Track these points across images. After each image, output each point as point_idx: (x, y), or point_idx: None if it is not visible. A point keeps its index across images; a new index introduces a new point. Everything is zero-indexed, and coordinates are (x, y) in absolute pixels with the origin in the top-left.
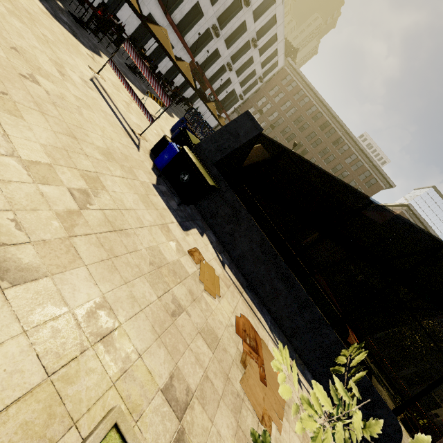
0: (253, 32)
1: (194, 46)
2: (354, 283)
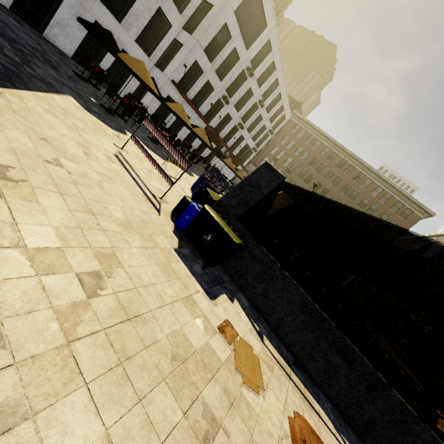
0: (259, 95)
1: (207, 114)
2: (420, 336)
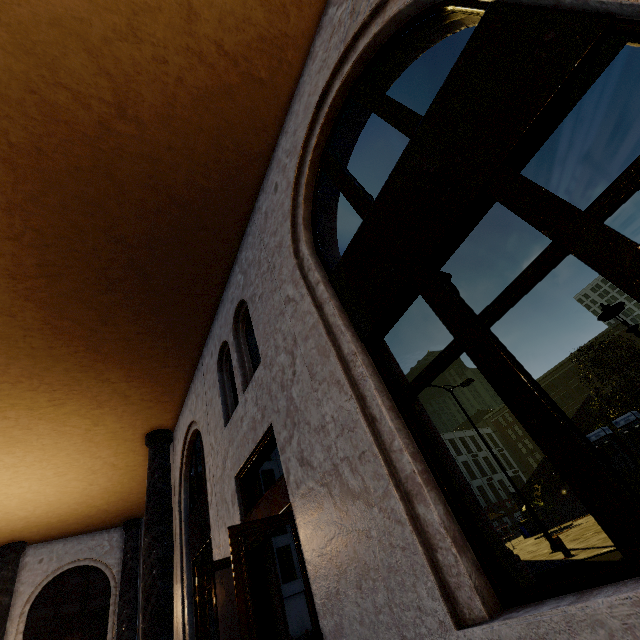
0: (468, 456)
1: None
2: None
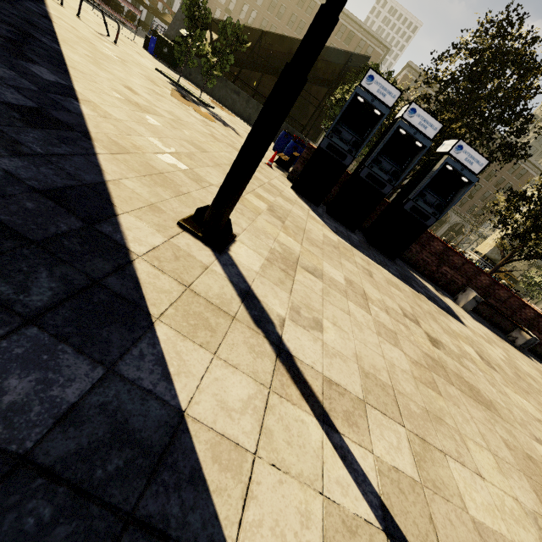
0: None
1: None
2: None
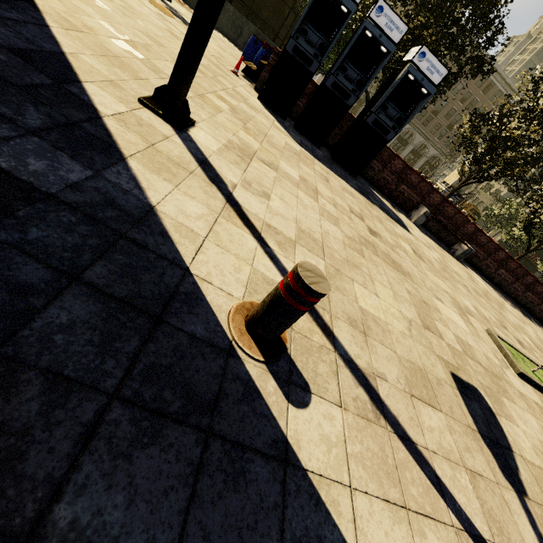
0: None
1: None
2: None
